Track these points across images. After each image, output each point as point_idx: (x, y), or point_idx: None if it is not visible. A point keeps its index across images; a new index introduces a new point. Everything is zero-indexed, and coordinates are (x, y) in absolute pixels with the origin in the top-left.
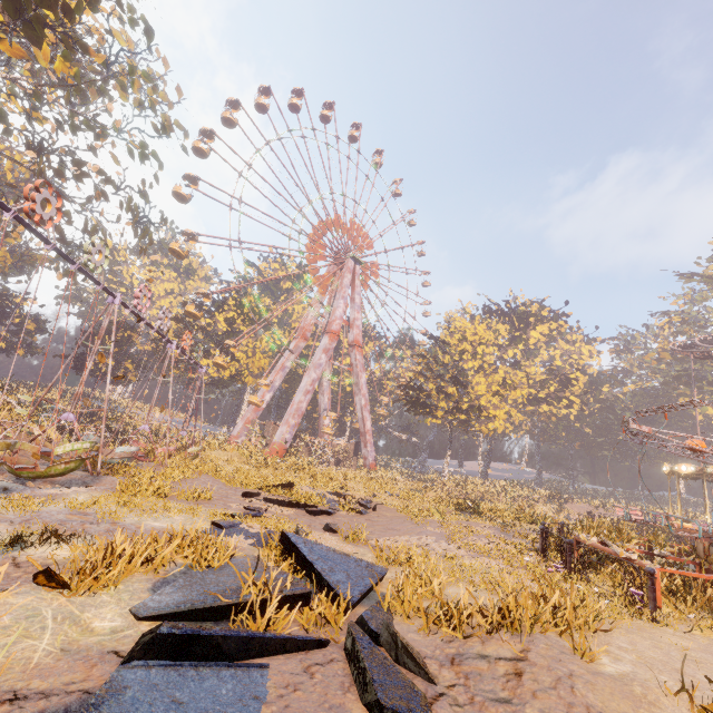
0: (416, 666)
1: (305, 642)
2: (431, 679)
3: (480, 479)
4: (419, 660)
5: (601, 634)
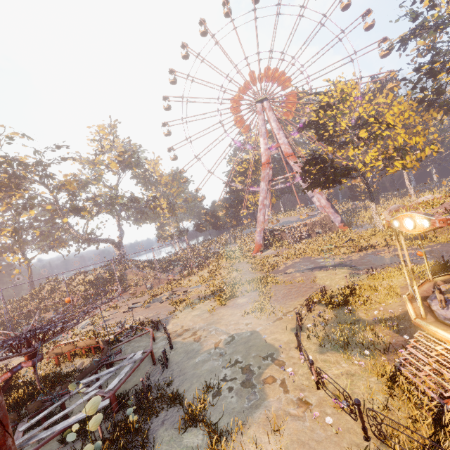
0: None
1: None
2: None
3: None
4: None
5: None
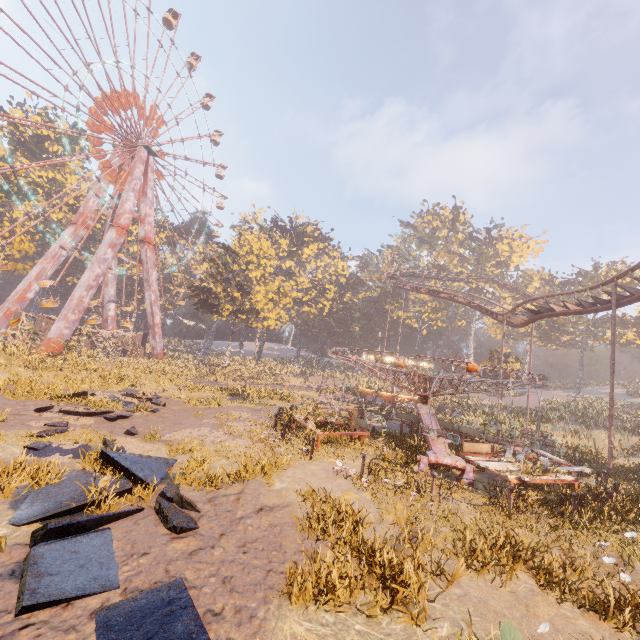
0: (192, 508)
1: (132, 511)
2: (199, 511)
3: (254, 361)
4: (194, 504)
5: (282, 472)
